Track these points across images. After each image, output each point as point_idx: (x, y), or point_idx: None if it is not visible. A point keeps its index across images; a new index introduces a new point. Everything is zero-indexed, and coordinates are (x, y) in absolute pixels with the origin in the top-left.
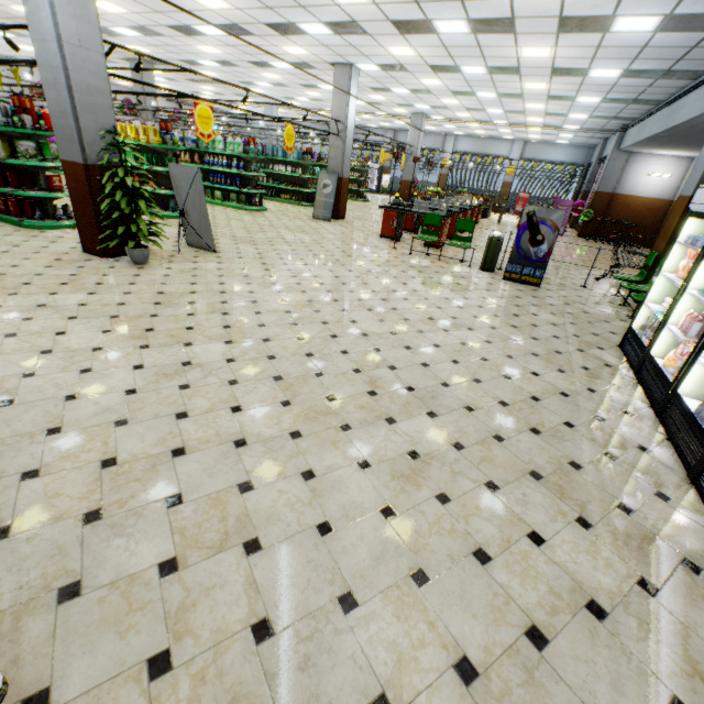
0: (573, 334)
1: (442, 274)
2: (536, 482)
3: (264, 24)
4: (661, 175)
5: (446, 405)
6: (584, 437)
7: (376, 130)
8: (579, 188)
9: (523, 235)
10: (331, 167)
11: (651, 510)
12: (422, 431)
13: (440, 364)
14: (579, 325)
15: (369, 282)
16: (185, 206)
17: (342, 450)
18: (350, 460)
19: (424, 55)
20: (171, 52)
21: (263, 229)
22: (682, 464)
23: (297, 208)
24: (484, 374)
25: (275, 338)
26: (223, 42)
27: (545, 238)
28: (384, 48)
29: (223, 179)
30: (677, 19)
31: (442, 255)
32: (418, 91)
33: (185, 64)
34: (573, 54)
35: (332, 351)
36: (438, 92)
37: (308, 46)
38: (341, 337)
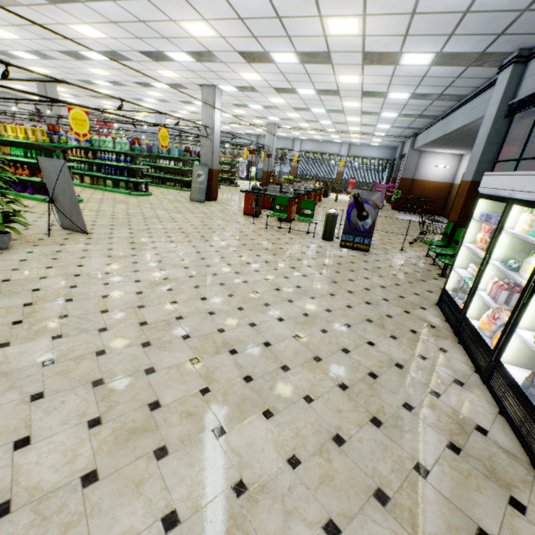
0: (399, 296)
1: (291, 244)
2: (382, 509)
3: (138, 52)
4: (443, 166)
5: (284, 397)
6: (425, 422)
7: (244, 135)
8: (389, 175)
9: (352, 212)
10: (203, 161)
11: (512, 534)
12: (254, 443)
13: (282, 342)
14: (402, 285)
15: (226, 255)
16: (56, 194)
17: (147, 497)
18: (153, 515)
19: (268, 80)
20: (68, 73)
21: (143, 210)
22: (522, 447)
23: (179, 192)
24: (324, 349)
25: (114, 326)
26: (109, 66)
27: (368, 213)
28: (237, 74)
29: (113, 171)
30: (444, 56)
31: (292, 228)
32: (269, 107)
33: (83, 83)
34: (375, 81)
35: (173, 337)
36: (283, 108)
37: (178, 71)
38: (187, 318)
